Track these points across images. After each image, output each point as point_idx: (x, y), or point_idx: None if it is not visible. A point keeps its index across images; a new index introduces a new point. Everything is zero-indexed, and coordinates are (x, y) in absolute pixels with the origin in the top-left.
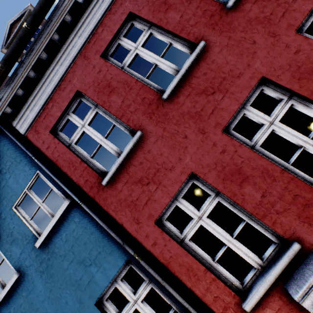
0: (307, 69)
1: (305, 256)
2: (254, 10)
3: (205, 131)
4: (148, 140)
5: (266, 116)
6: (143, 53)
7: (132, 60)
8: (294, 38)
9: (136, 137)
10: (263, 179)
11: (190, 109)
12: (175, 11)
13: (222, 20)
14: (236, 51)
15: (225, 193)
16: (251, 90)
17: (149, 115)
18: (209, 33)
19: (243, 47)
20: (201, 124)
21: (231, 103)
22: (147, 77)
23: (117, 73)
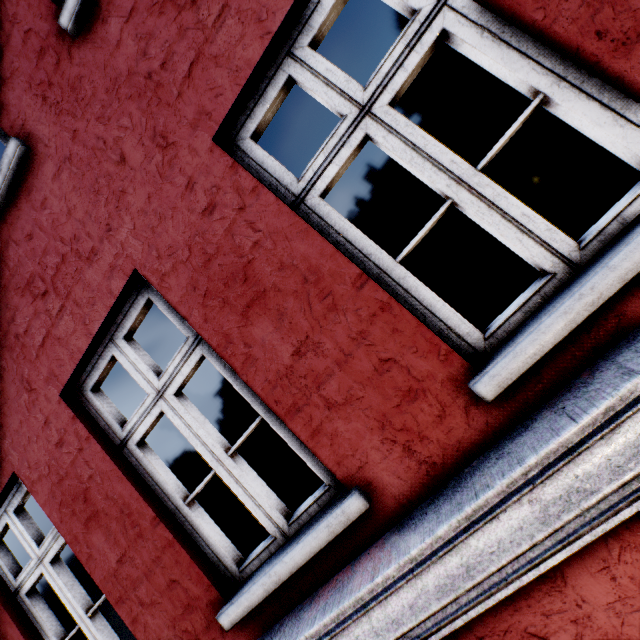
0: (73, 490)
1: None
2: (1, 308)
3: None
4: None
5: (35, 544)
6: None
7: None
8: (58, 410)
9: None
10: None
11: None
12: None
13: None
14: None
15: None
16: None
17: None
18: None
19: None
20: None
21: None
22: None
23: None
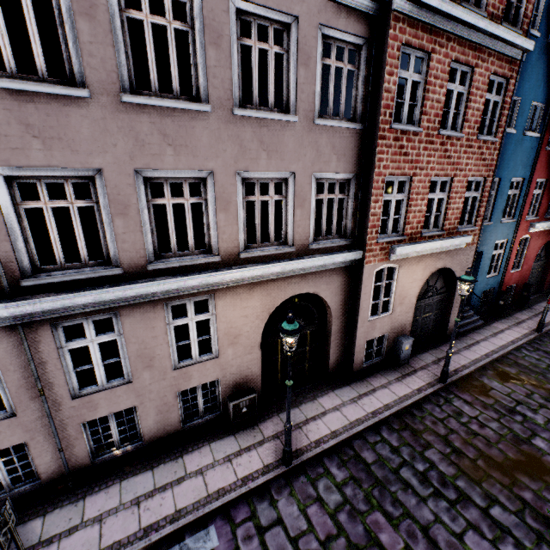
0: None
1: (535, 222)
2: None
3: None
4: None
5: None
6: None
7: None
8: None
9: None
10: (547, 199)
11: None
12: None
13: None
14: None
15: (544, 193)
16: None
17: None
18: None
19: None
20: None
21: None
22: None
23: None
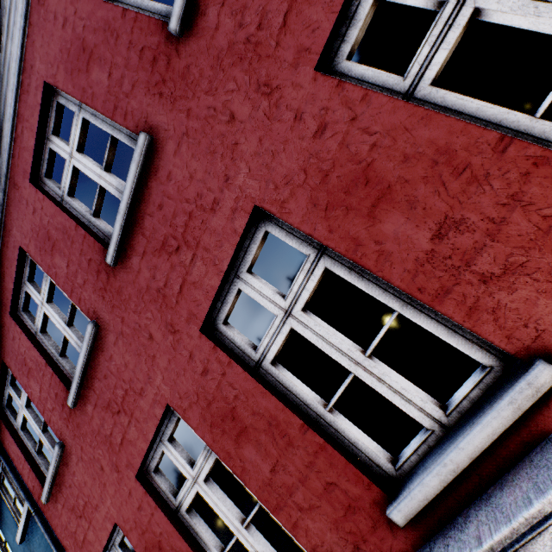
0: (221, 411)
1: None
2: (143, 271)
3: (119, 468)
4: (71, 457)
5: (188, 466)
6: (49, 313)
7: (44, 320)
8: (199, 344)
9: (56, 452)
10: None
11: (100, 428)
12: (60, 254)
13: (110, 283)
14: (133, 347)
15: None
16: (157, 423)
17: (66, 421)
18: (100, 305)
19: (140, 341)
20: (114, 457)
21: (139, 437)
22: (62, 352)
23: (28, 346)
